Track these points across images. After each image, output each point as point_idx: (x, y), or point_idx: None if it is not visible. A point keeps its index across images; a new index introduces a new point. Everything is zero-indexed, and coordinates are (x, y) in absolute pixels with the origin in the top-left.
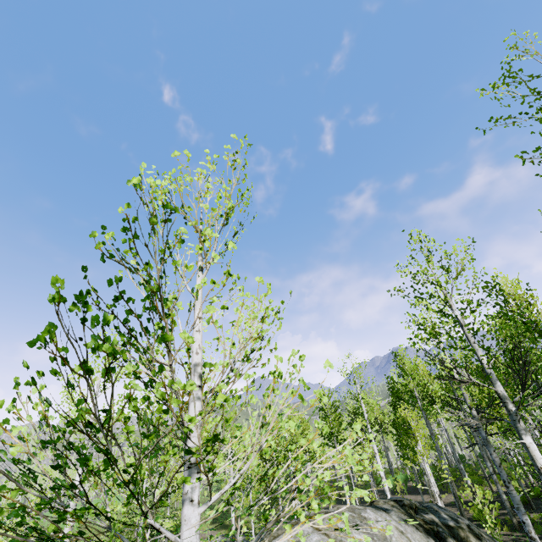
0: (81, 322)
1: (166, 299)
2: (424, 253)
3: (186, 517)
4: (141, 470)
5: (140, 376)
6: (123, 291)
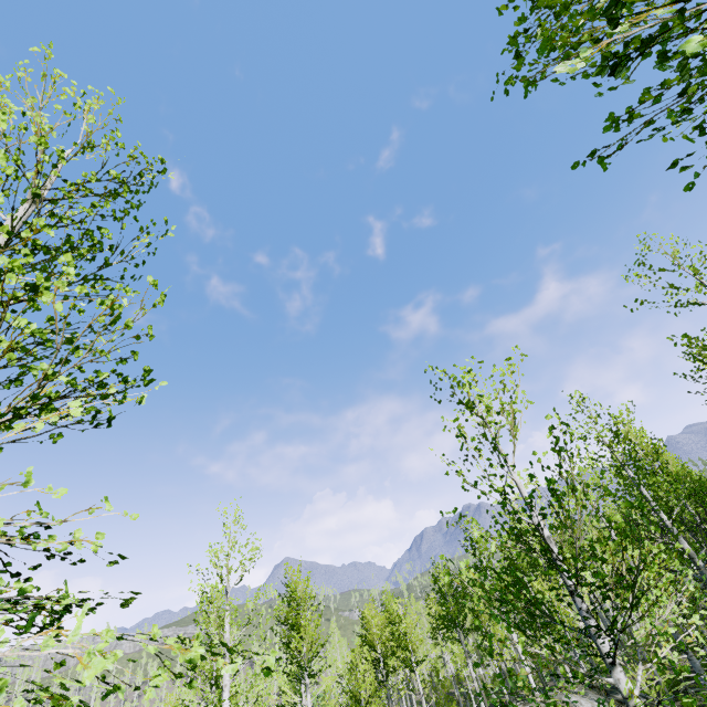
0: (640, 516)
1: (564, 491)
2: (589, 415)
3: (604, 644)
4: (645, 595)
5: (550, 547)
6: (556, 489)
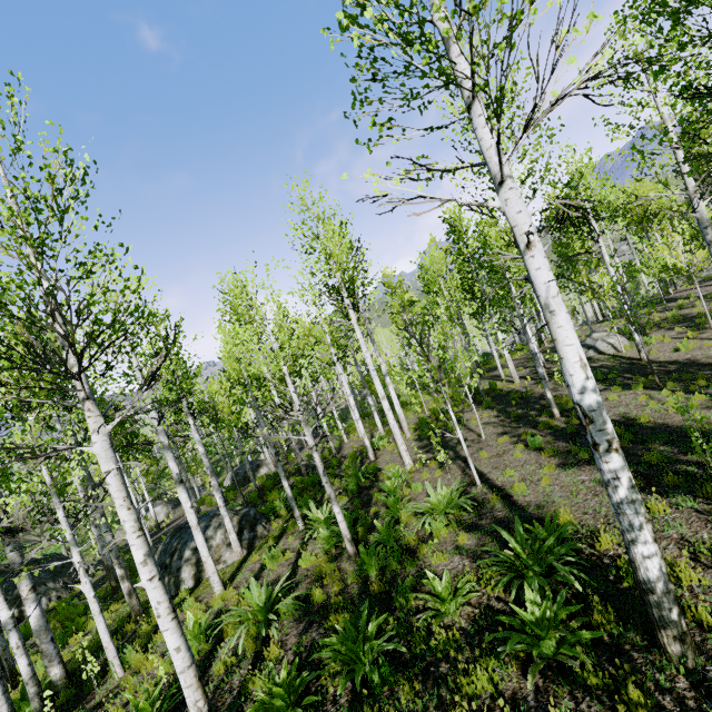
0: None
1: None
2: None
3: None
4: None
5: None
6: None
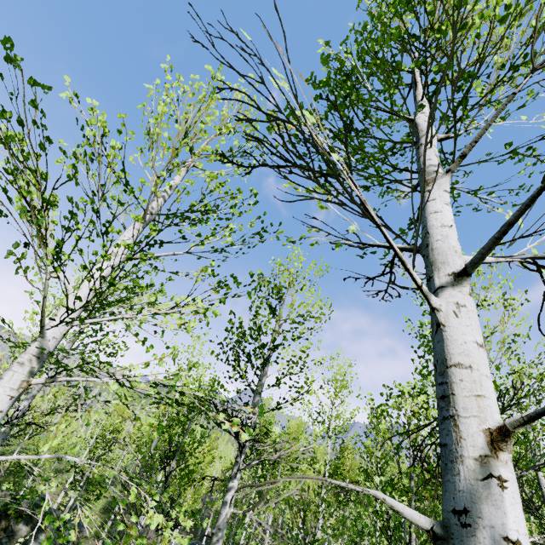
0: None
1: None
2: None
3: None
4: None
5: None
6: None
